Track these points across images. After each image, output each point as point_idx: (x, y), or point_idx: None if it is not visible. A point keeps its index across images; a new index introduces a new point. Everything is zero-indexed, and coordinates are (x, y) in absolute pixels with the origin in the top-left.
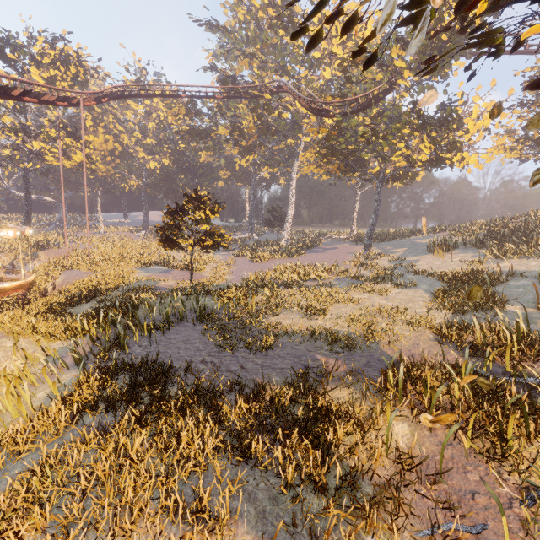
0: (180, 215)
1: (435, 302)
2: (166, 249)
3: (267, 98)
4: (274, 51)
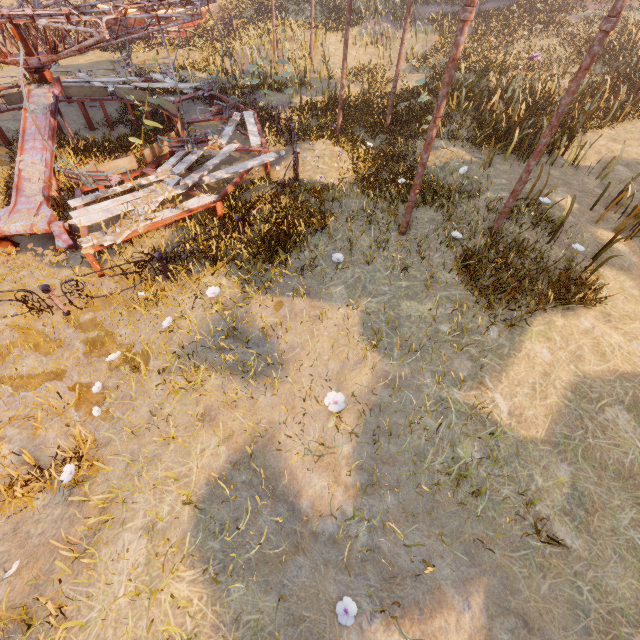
0: None
1: None
2: None
3: None
4: None
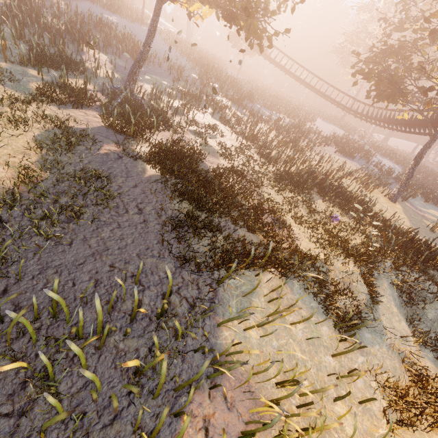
0: None
1: None
2: None
3: None
4: None
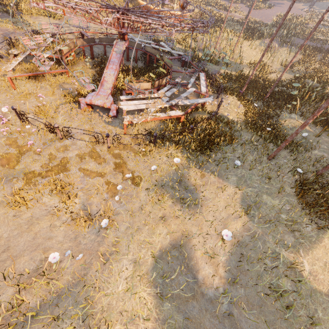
0: None
1: None
2: None
3: None
4: None
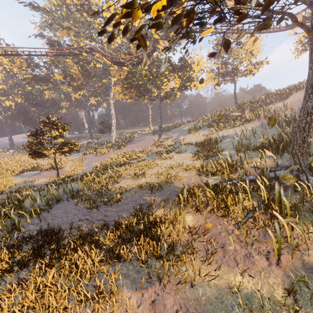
0: (40, 135)
1: (195, 157)
2: (35, 159)
3: (84, 55)
4: (83, 26)
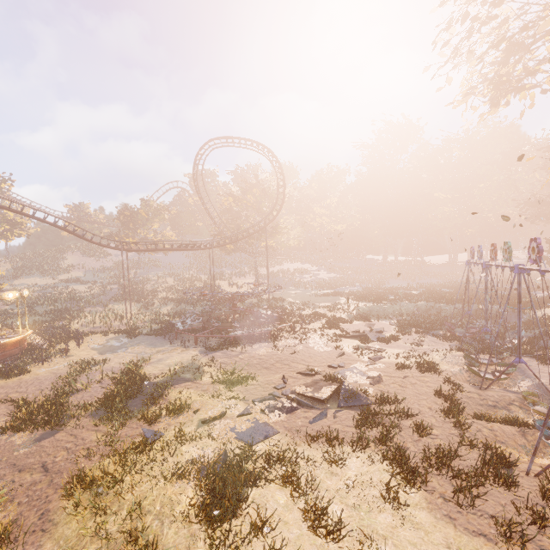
0: None
1: (88, 285)
2: None
3: None
4: None
